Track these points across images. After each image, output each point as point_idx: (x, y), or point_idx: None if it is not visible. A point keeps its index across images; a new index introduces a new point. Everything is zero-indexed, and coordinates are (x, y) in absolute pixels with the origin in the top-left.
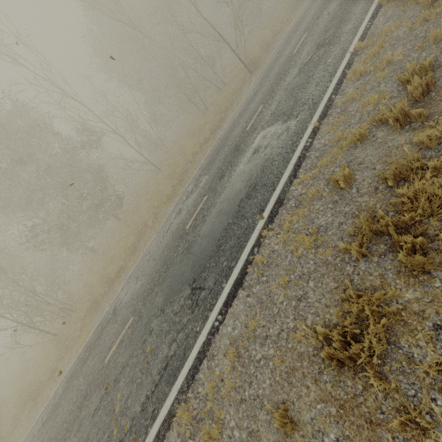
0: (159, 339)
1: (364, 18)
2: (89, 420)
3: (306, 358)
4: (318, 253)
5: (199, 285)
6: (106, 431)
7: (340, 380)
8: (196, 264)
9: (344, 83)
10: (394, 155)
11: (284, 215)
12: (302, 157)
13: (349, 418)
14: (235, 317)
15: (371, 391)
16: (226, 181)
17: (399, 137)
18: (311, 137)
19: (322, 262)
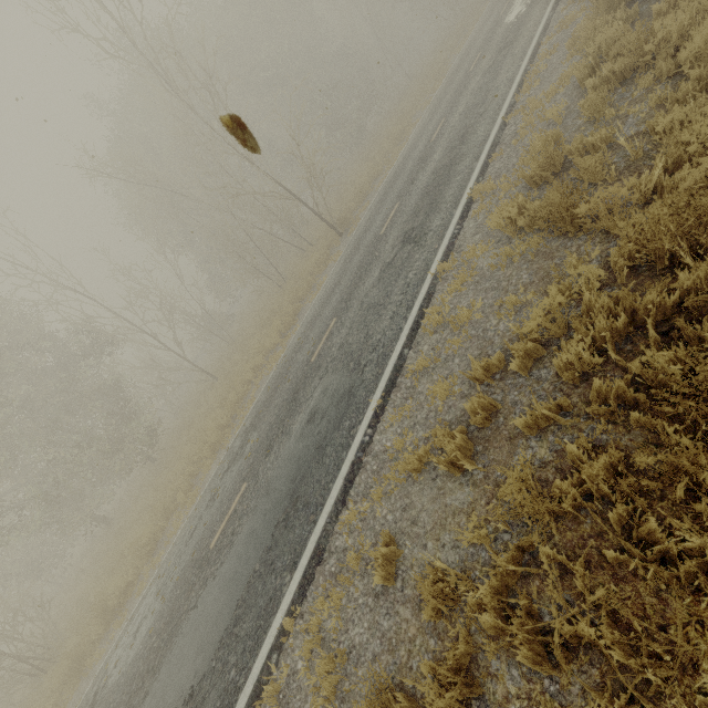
0: None
1: (453, 214)
2: None
3: None
4: None
5: None
6: None
7: None
8: (201, 652)
9: (421, 328)
10: (448, 528)
11: (317, 593)
12: (356, 463)
13: None
14: None
15: None
16: (270, 463)
17: (458, 492)
18: (372, 425)
19: None
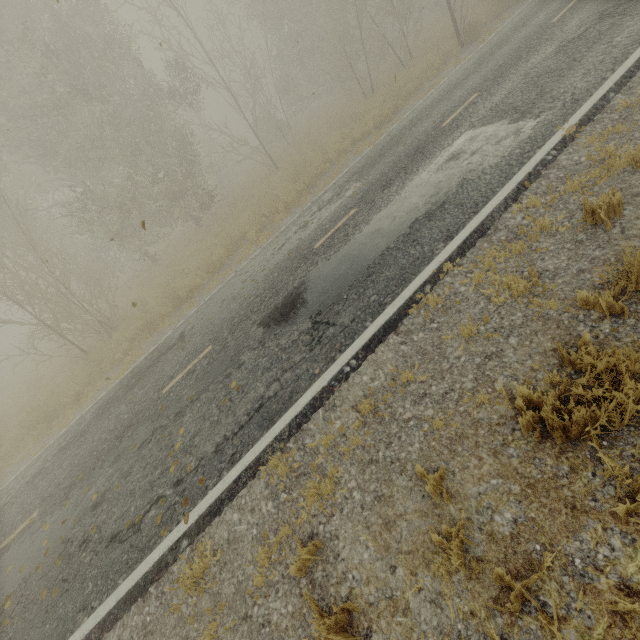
0: (253, 375)
1: None
2: (133, 452)
3: (486, 426)
4: (532, 303)
5: (326, 319)
6: (159, 467)
7: (536, 457)
8: (325, 294)
9: (636, 77)
10: None
11: (485, 249)
12: (534, 174)
13: (539, 500)
14: (377, 366)
15: (583, 474)
16: (393, 192)
17: None
18: (558, 148)
19: (538, 315)
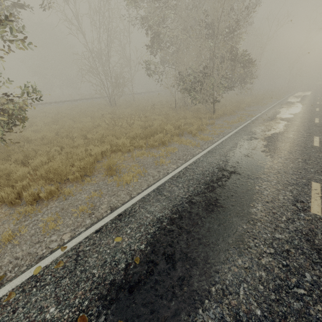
0: None
1: None
2: None
3: None
4: None
5: None
6: None
7: None
8: None
9: None
10: None
11: None
12: None
13: None
14: None
15: None
16: None
17: None
18: None
19: None
